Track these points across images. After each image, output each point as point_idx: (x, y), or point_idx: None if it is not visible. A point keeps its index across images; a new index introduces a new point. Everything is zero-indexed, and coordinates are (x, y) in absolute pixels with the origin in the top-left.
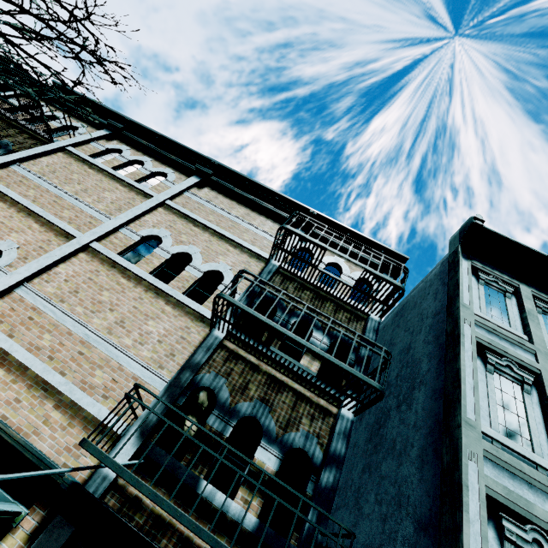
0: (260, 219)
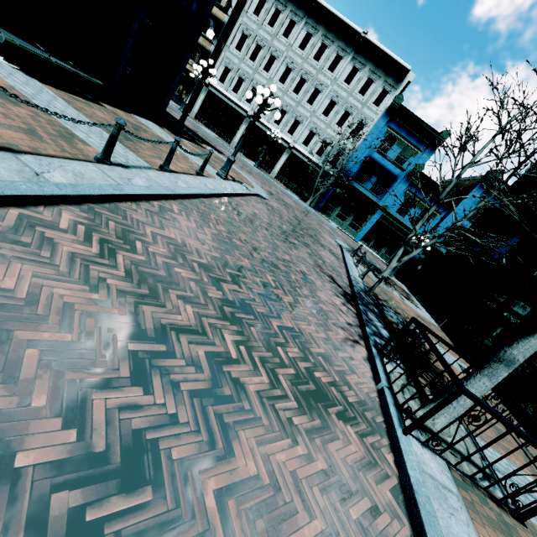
0: None
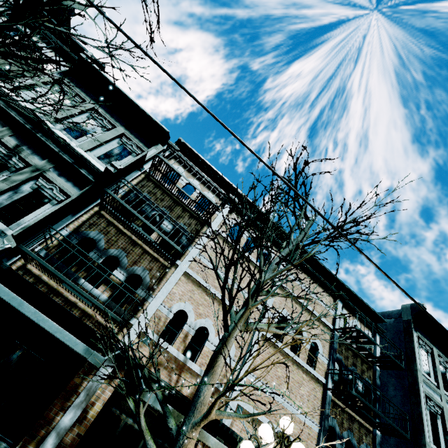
0: (320, 290)
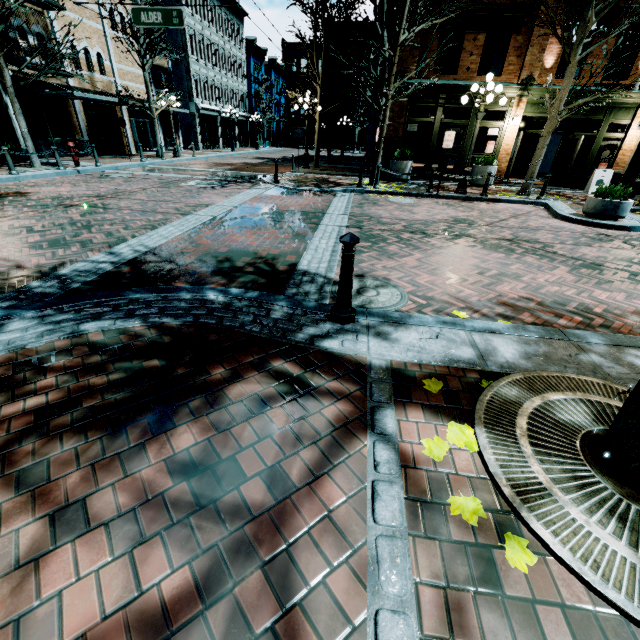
0: None
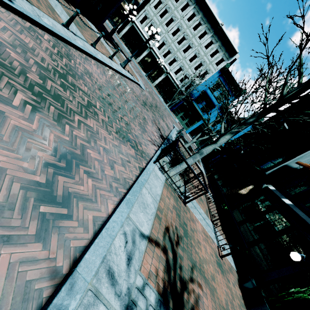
0: None
